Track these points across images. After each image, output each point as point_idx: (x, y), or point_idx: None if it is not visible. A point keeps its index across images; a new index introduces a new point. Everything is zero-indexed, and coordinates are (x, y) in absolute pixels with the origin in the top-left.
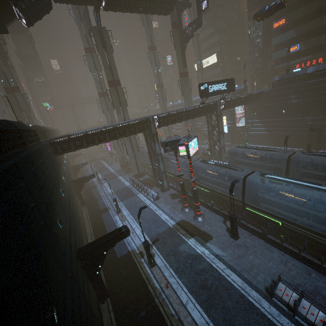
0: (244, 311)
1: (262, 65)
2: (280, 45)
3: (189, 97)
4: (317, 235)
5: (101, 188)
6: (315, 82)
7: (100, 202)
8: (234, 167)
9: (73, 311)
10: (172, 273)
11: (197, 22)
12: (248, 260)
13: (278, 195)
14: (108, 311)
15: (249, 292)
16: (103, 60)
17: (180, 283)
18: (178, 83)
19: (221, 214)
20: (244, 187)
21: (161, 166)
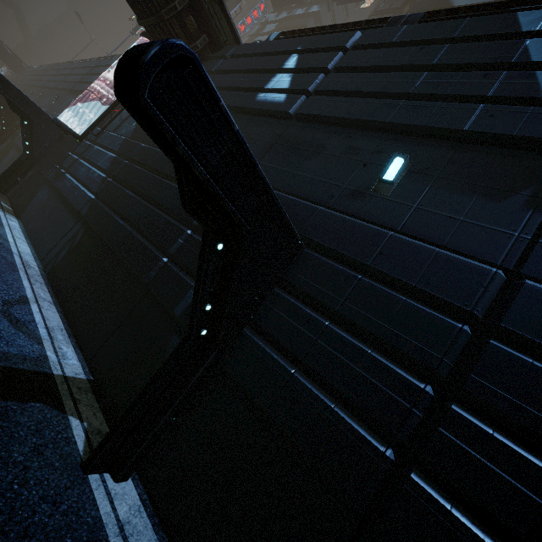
0: None
1: None
2: None
3: None
4: None
5: None
6: (408, 31)
7: None
8: None
9: None
10: None
11: None
12: None
13: None
14: None
15: None
16: None
17: None
18: None
19: None
20: None
21: None
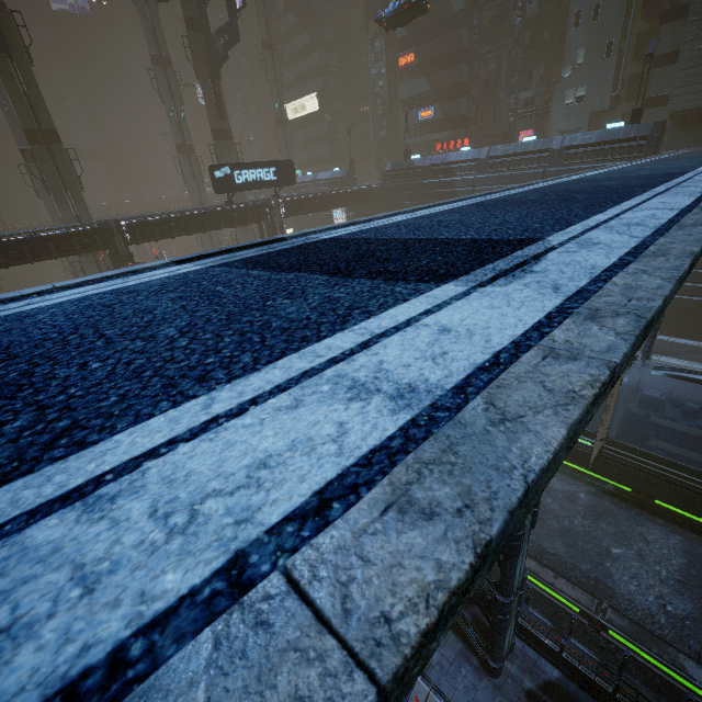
0: None
1: (389, 135)
2: (411, 102)
3: None
4: None
5: None
6: (431, 184)
7: None
8: None
9: None
10: None
11: (229, 31)
12: None
13: None
14: None
15: None
16: (5, 80)
17: None
18: (210, 150)
19: None
20: None
21: None
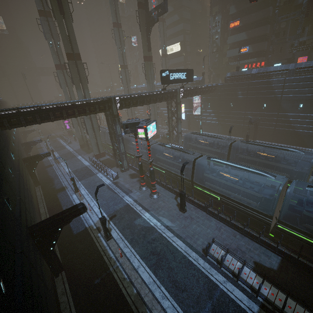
0: (185, 268)
1: (218, 61)
2: (234, 45)
3: (152, 81)
4: (243, 206)
5: (58, 167)
6: (256, 82)
7: (56, 182)
8: (187, 151)
9: (22, 283)
10: (127, 244)
11: (163, 7)
12: (192, 229)
13: (219, 176)
14: (63, 283)
15: (190, 254)
16: (60, 28)
17: (133, 252)
18: (142, 66)
19: (173, 192)
20: (193, 168)
21: (122, 147)
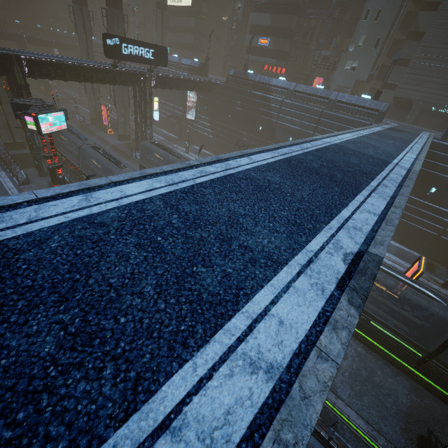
0: None
1: (236, 46)
2: (256, 29)
3: None
4: None
5: None
6: (256, 95)
7: None
8: (117, 163)
9: None
10: None
11: None
12: None
13: None
14: None
15: None
16: None
17: None
18: (102, 13)
19: None
20: None
21: (38, 140)
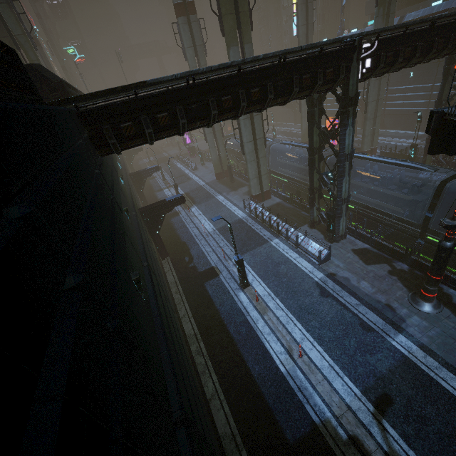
0: None
1: None
2: None
3: (390, 9)
4: None
5: (189, 219)
6: None
7: (194, 253)
8: None
9: None
10: None
11: None
12: None
13: None
14: None
15: None
16: None
17: None
18: None
19: None
20: None
21: (343, 187)
